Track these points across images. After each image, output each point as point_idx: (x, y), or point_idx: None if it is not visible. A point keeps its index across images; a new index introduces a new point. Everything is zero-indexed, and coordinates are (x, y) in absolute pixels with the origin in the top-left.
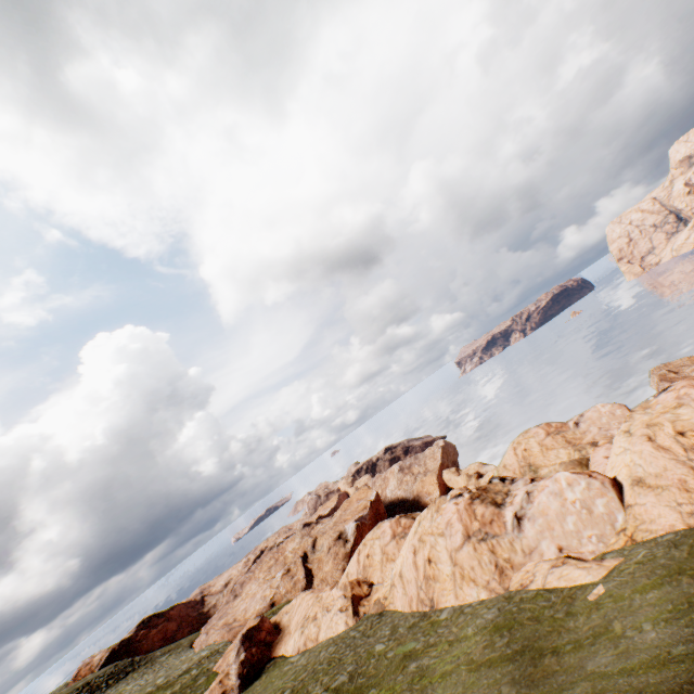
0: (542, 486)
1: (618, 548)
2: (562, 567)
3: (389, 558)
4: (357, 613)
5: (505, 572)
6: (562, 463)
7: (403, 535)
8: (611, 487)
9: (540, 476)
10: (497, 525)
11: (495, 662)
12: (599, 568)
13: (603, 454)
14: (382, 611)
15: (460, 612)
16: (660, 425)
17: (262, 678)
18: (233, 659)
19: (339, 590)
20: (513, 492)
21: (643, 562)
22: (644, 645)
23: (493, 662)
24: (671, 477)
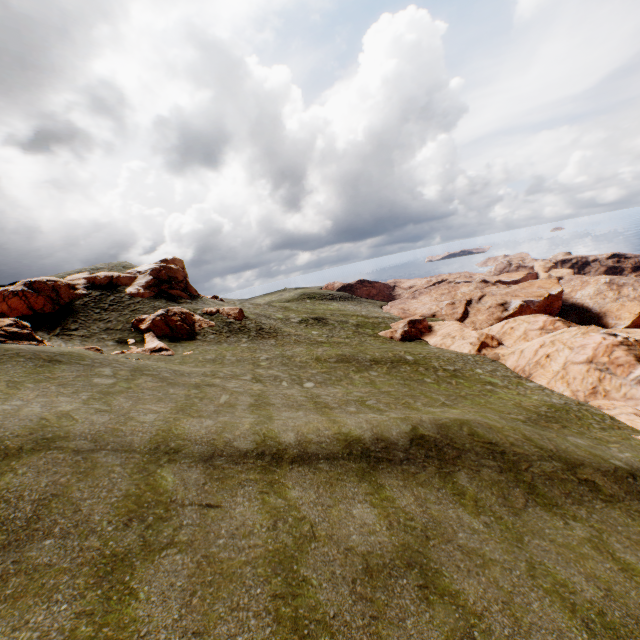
0: None
1: None
2: (639, 418)
3: (526, 339)
4: (479, 351)
5: (596, 395)
6: None
7: (549, 332)
8: None
9: None
10: (621, 370)
11: (529, 411)
12: None
13: None
14: (495, 360)
15: (541, 389)
16: None
17: (411, 344)
18: (401, 327)
19: (476, 334)
20: None
21: None
22: (608, 452)
23: (529, 410)
24: None
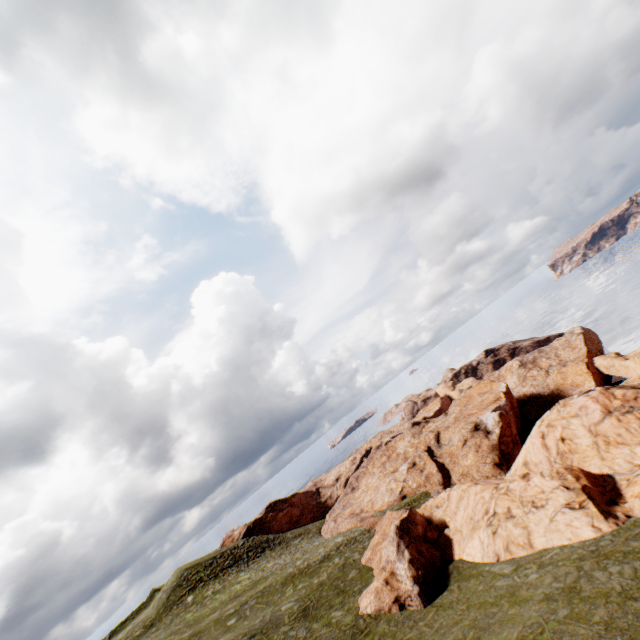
0: None
1: None
2: None
3: (612, 442)
4: (609, 513)
5: None
6: None
7: (628, 409)
8: None
9: None
10: None
11: None
12: None
13: None
14: None
15: None
16: None
17: (452, 589)
18: (394, 556)
19: (550, 479)
20: None
21: None
22: None
23: None
24: None
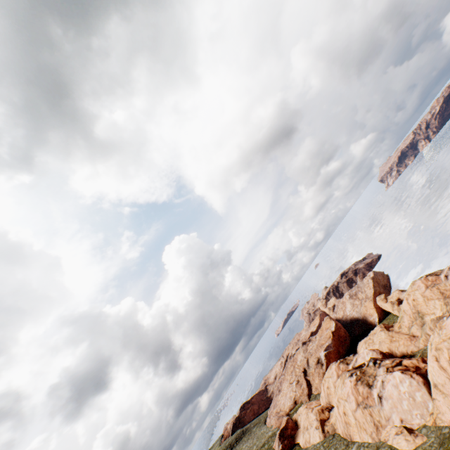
0: (388, 379)
1: (429, 425)
2: (399, 436)
3: None
4: (323, 430)
5: (378, 428)
6: (431, 320)
7: None
8: (422, 385)
9: (425, 322)
10: (370, 399)
11: None
12: (412, 443)
13: None
14: (334, 431)
15: (359, 449)
16: (441, 350)
17: None
18: (277, 448)
19: (313, 415)
20: (377, 378)
21: None
22: None
23: None
24: (447, 390)
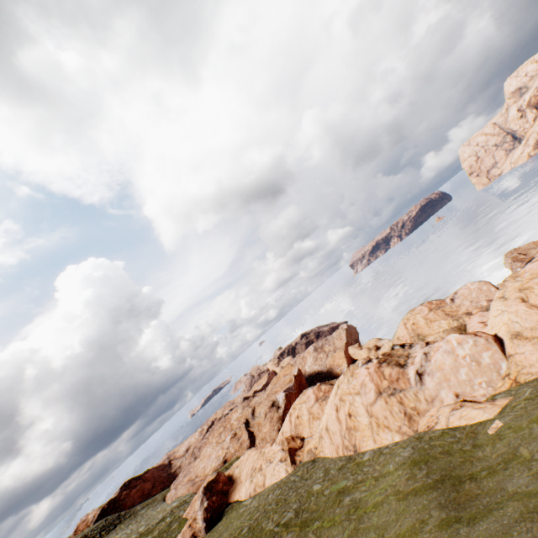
0: (437, 347)
1: (505, 389)
2: (461, 409)
3: (315, 417)
4: (294, 462)
5: (413, 418)
6: (445, 331)
7: (324, 398)
8: (493, 342)
9: None
10: (402, 381)
11: (419, 490)
12: (493, 407)
13: (477, 320)
14: (314, 458)
15: (379, 453)
16: (531, 288)
17: (223, 519)
18: (198, 507)
19: (278, 445)
20: (413, 355)
21: (532, 398)
22: None
23: (418, 491)
24: None
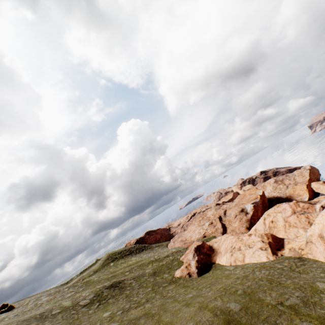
0: None
1: None
2: None
3: (291, 225)
4: (275, 253)
5: None
6: None
7: (302, 212)
8: None
9: None
10: None
11: None
12: None
13: None
14: (299, 256)
15: None
16: None
17: (210, 272)
18: (191, 258)
19: (257, 237)
20: None
21: None
22: None
23: None
24: None
